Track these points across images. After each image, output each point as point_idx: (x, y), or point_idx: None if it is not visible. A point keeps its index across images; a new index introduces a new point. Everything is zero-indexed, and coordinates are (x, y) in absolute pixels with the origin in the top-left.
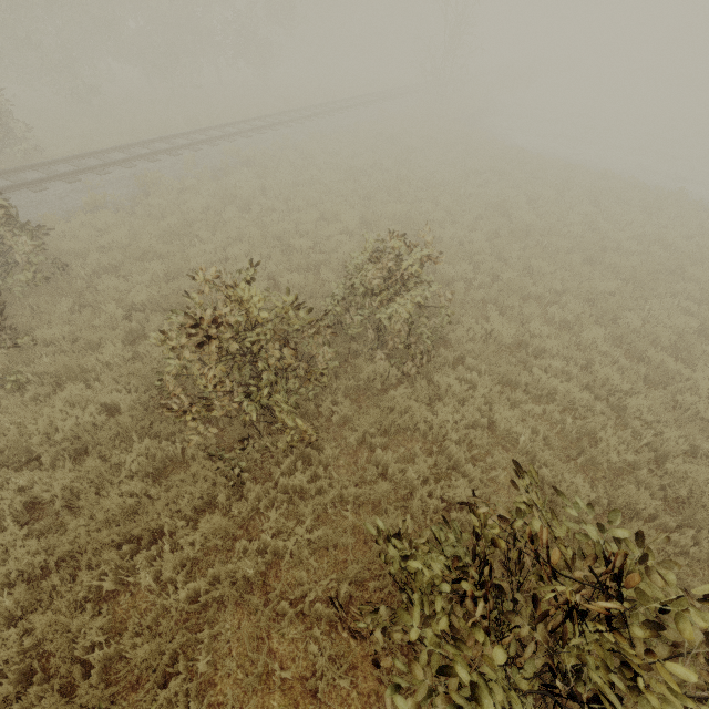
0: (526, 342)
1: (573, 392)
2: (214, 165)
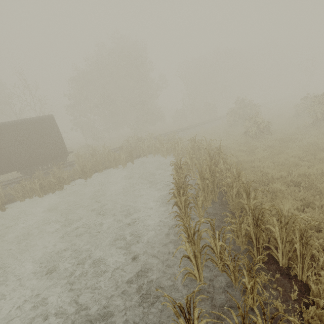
0: None
1: None
2: None
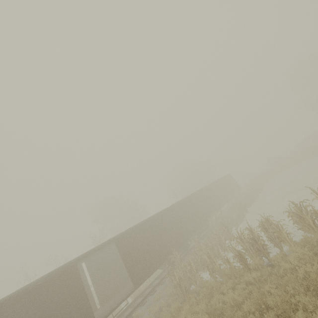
0: None
1: None
2: None
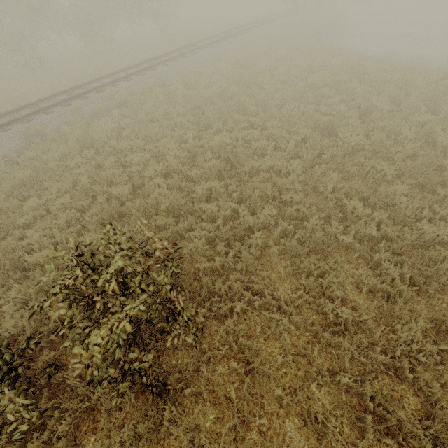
0: (316, 330)
1: (364, 444)
2: (93, 110)
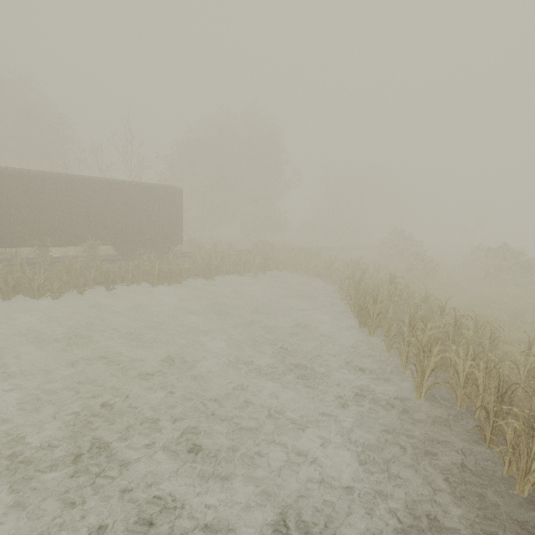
0: None
1: None
2: None
